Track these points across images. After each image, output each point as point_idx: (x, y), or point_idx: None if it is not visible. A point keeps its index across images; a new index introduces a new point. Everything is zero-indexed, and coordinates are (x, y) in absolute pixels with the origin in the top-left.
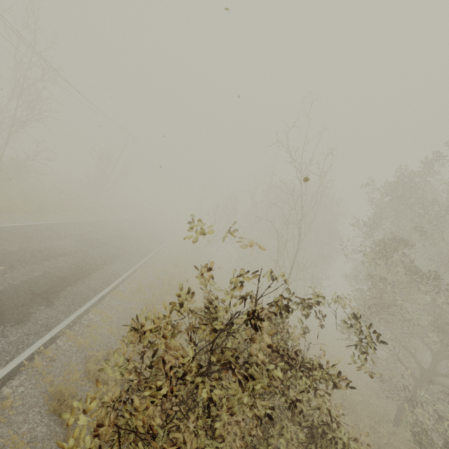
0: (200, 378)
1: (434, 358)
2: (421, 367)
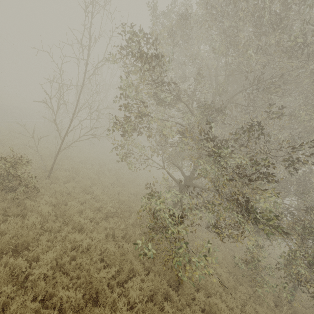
0: None
1: (193, 167)
2: (185, 176)
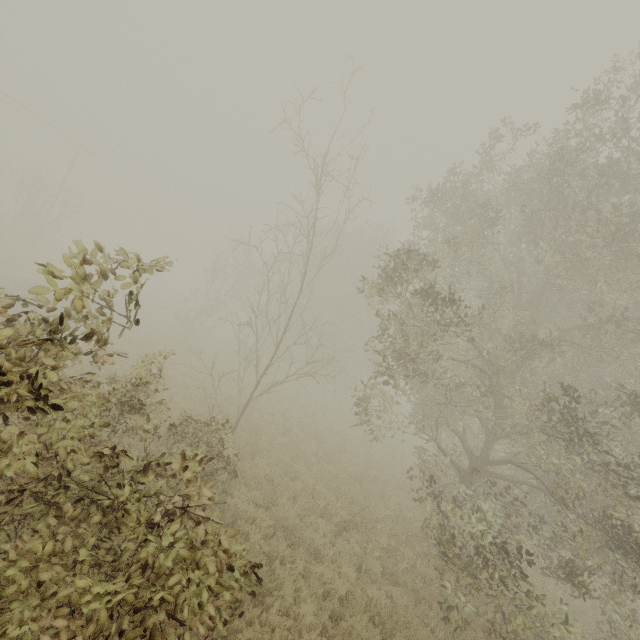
0: None
1: (487, 440)
2: (470, 456)
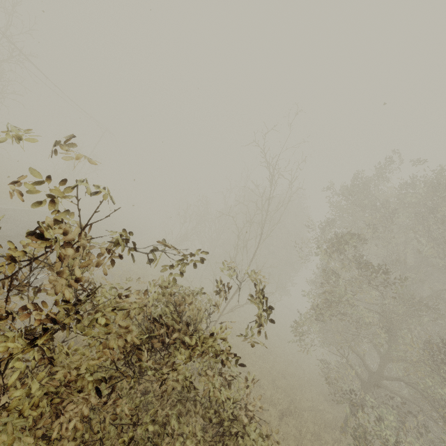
0: (12, 333)
1: (382, 361)
2: (369, 371)
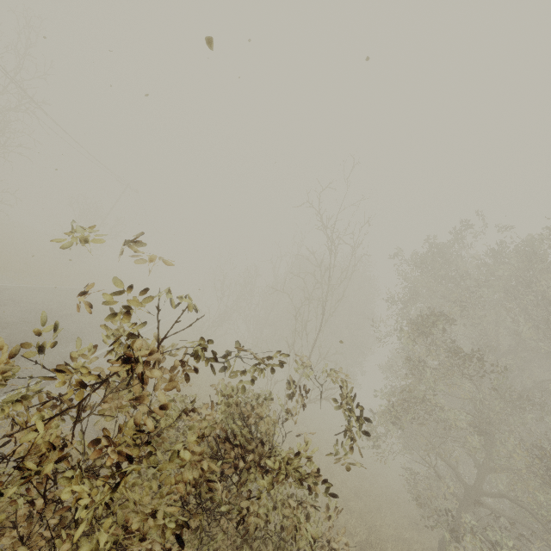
0: (79, 474)
1: (479, 471)
2: (465, 485)
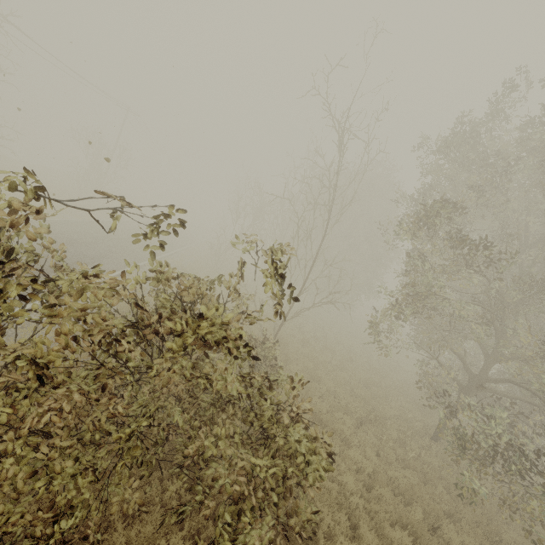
0: None
1: (486, 361)
2: (470, 374)
